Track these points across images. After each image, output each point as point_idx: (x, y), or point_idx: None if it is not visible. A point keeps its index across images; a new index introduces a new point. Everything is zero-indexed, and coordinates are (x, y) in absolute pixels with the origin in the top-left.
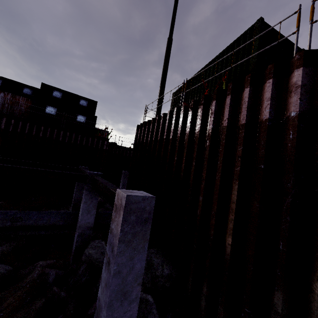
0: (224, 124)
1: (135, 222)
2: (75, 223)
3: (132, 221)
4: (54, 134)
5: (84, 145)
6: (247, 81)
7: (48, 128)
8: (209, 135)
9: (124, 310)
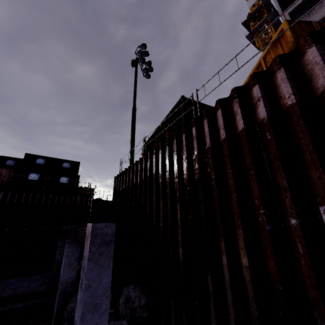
0: (167, 165)
1: (100, 244)
2: (57, 285)
3: (98, 243)
4: (37, 199)
5: (67, 204)
6: (174, 136)
7: (31, 194)
8: (160, 174)
9: (95, 322)
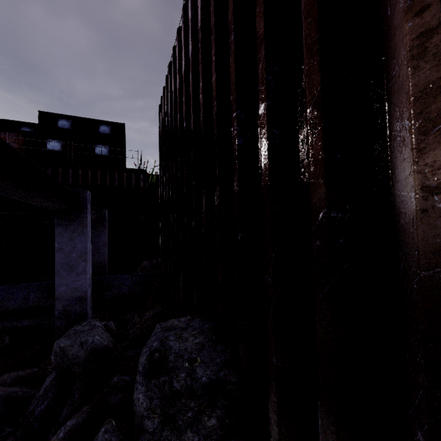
0: None
1: None
2: None
3: None
4: (60, 176)
5: (108, 185)
6: None
7: (49, 169)
8: None
9: None
